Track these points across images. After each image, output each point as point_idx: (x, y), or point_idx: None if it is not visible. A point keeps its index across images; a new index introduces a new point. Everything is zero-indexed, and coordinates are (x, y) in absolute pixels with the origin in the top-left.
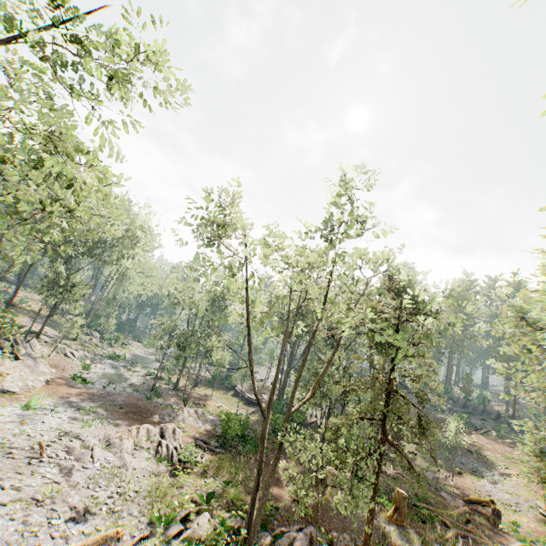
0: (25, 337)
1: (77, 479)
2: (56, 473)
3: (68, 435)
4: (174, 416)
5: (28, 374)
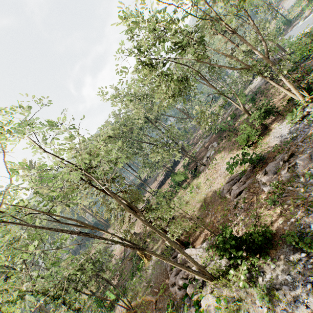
0: None
1: None
2: None
3: None
4: None
5: None
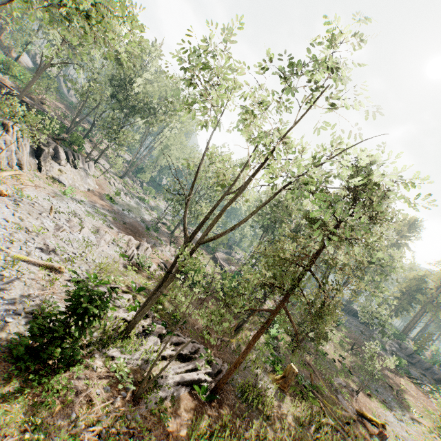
0: (85, 158)
1: (60, 234)
2: (52, 226)
3: (76, 216)
4: (157, 245)
5: (78, 179)
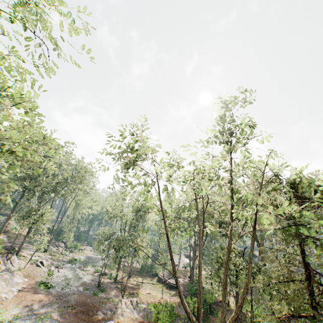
0: (6, 256)
1: None
2: None
3: None
4: (114, 310)
5: (4, 286)
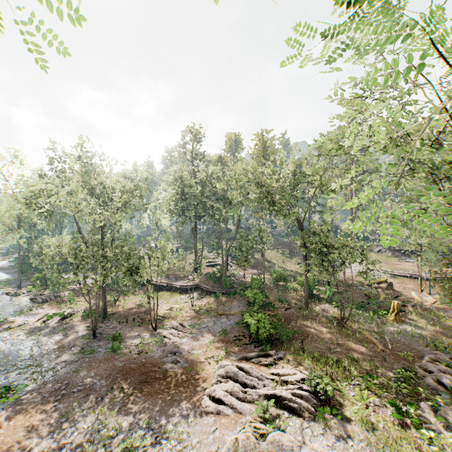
0: None
1: None
2: None
3: None
4: (178, 350)
5: None
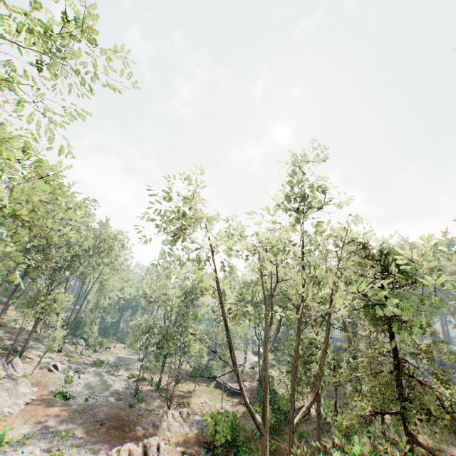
0: (6, 358)
1: None
2: None
3: None
4: (158, 424)
5: (6, 398)
